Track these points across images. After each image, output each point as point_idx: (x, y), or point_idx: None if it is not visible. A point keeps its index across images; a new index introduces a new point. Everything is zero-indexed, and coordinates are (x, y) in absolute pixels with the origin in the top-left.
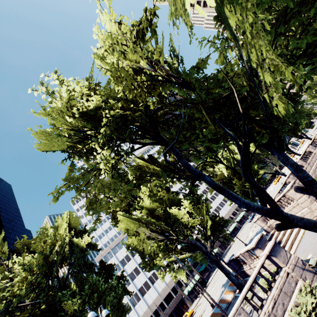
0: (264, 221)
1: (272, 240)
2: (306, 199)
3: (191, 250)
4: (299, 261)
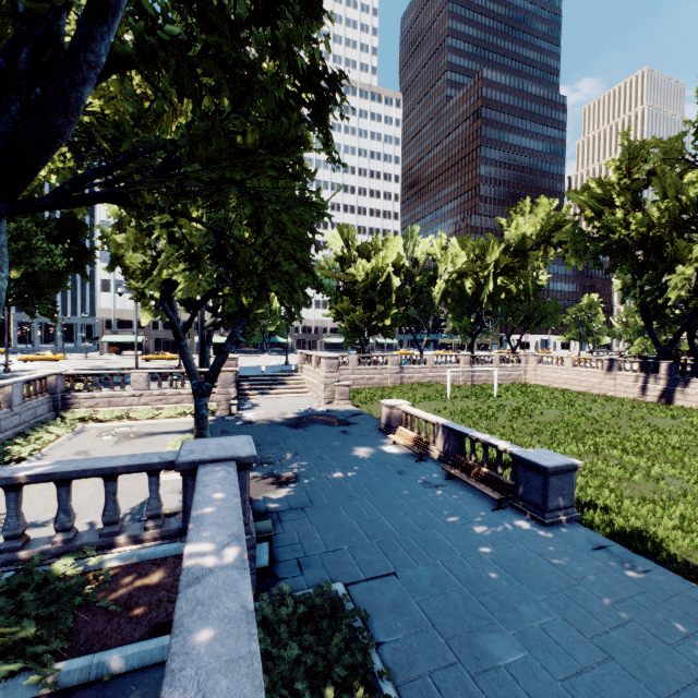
0: (305, 360)
1: (235, 368)
2: (323, 377)
3: (190, 307)
4: (233, 396)
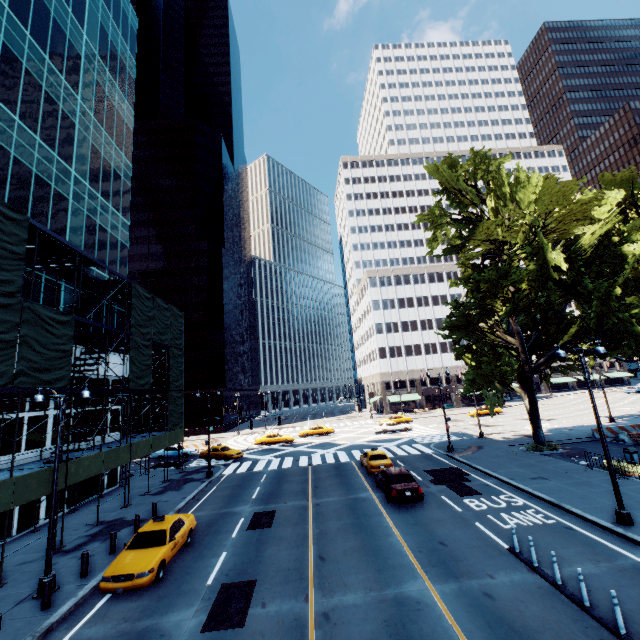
0: None
1: None
2: None
3: None
4: None
